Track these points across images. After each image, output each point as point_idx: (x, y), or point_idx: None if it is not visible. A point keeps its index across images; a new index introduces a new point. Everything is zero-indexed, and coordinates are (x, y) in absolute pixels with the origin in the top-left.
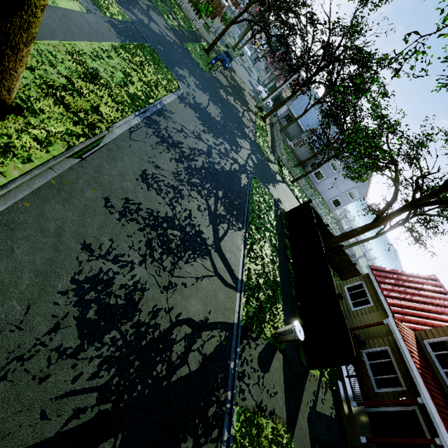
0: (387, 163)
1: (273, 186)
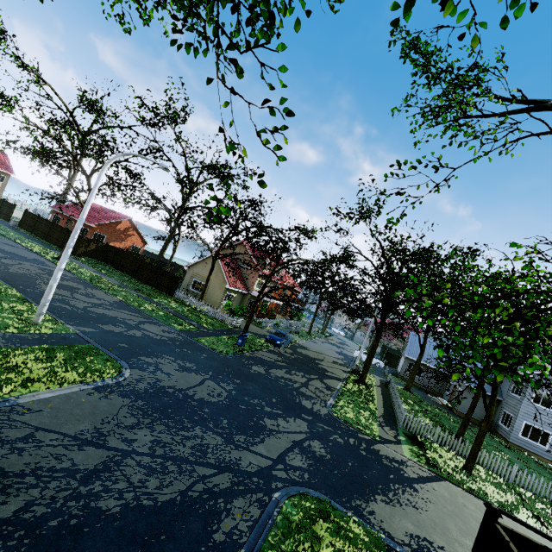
0: None
1: (389, 500)
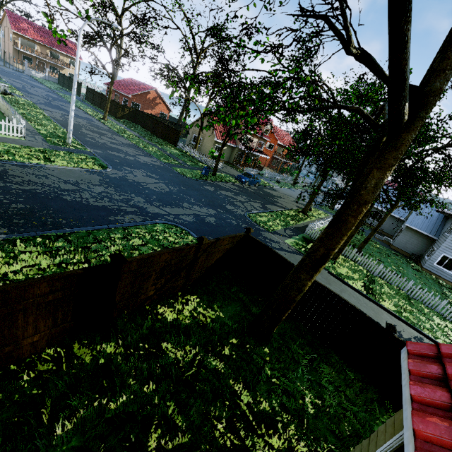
0: (375, 117)
1: None
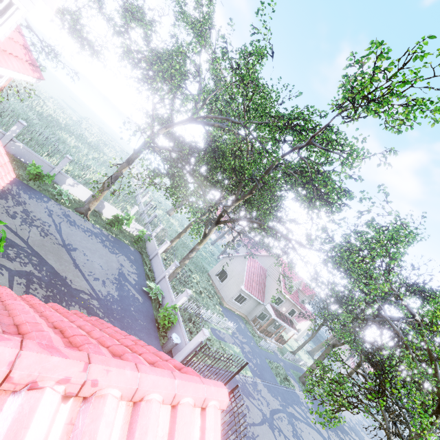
0: None
1: None
